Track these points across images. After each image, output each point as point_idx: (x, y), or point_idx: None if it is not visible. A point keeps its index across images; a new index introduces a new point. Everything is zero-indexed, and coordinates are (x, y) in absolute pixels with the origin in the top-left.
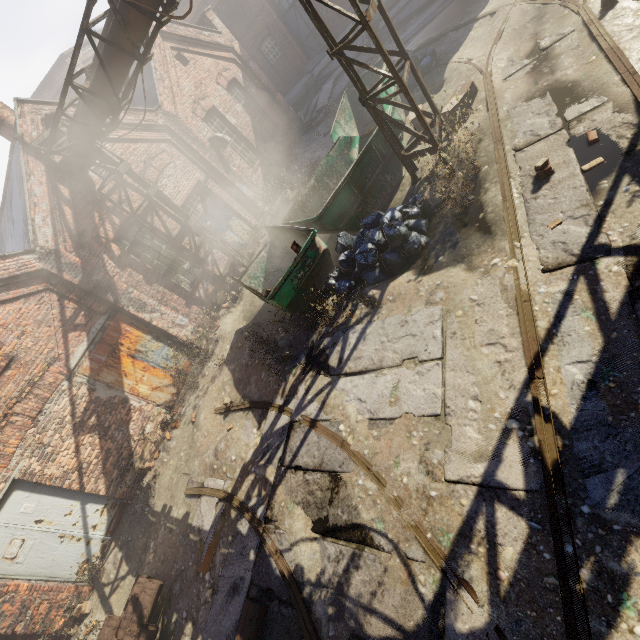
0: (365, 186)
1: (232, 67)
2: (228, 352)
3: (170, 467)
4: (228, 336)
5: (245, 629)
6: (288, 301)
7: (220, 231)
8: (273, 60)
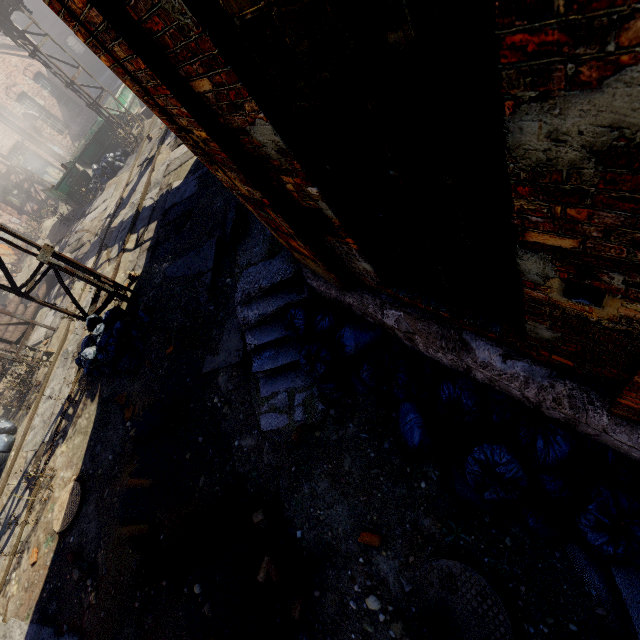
0: (105, 144)
1: (36, 63)
2: (48, 233)
3: (18, 285)
4: (49, 228)
5: (46, 279)
6: (67, 192)
7: (39, 174)
8: (79, 54)
